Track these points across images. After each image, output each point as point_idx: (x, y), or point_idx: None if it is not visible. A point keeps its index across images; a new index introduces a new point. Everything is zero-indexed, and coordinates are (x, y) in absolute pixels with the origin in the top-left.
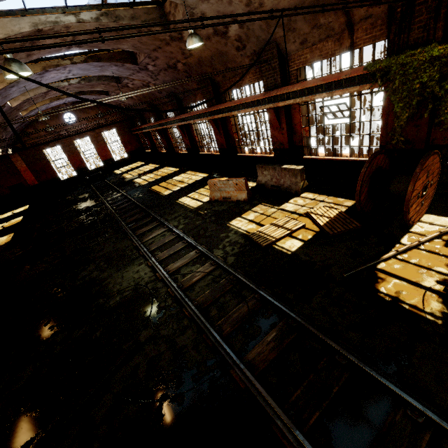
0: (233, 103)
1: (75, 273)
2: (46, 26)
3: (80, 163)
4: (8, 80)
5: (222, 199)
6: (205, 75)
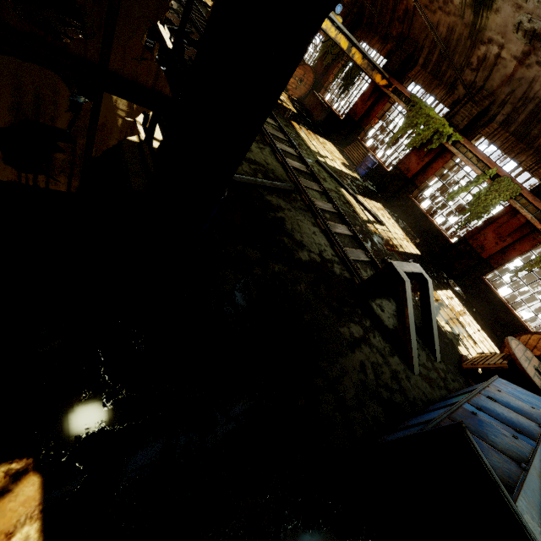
0: None
1: None
2: None
3: None
4: None
5: None
6: None
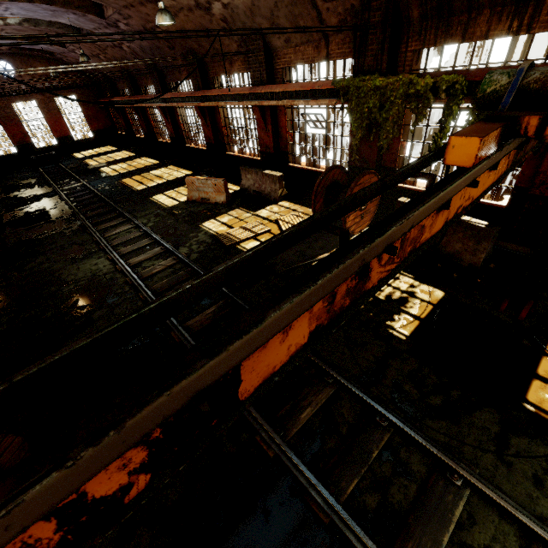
0: (220, 92)
1: (20, 264)
2: None
3: (22, 136)
4: None
5: (200, 200)
6: (191, 51)
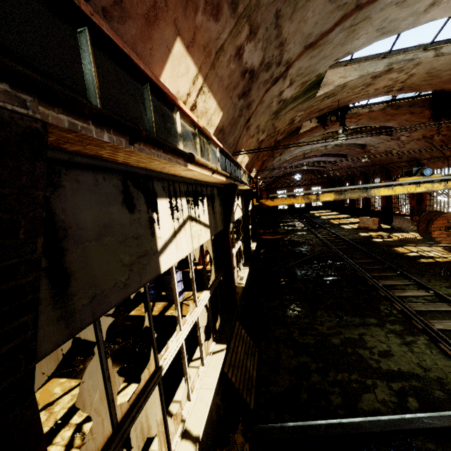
0: None
1: None
2: (314, 151)
3: None
4: (289, 162)
5: (363, 228)
6: (383, 166)
